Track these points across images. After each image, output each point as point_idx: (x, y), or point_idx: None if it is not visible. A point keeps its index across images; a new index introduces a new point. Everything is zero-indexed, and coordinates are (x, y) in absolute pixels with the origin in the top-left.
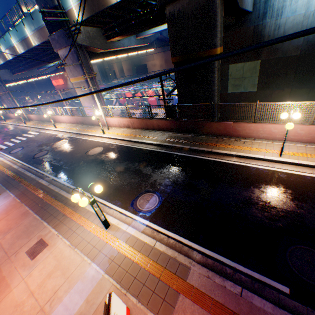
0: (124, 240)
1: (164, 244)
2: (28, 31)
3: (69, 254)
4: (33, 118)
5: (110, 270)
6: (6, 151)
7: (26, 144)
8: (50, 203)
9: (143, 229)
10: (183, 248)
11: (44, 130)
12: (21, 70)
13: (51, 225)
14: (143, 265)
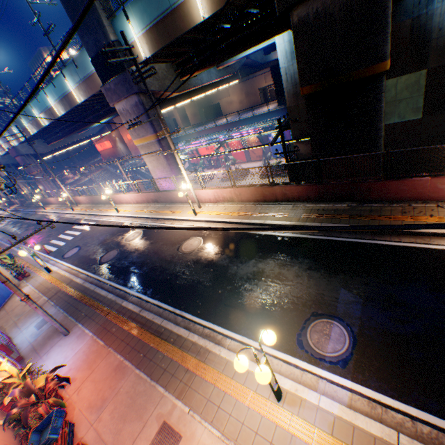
0: (325, 428)
1: (411, 436)
2: (71, 84)
3: None
4: (81, 201)
5: None
6: (57, 255)
7: (83, 242)
8: (155, 346)
9: (347, 398)
10: None
11: (101, 217)
12: (58, 138)
13: (171, 391)
14: None
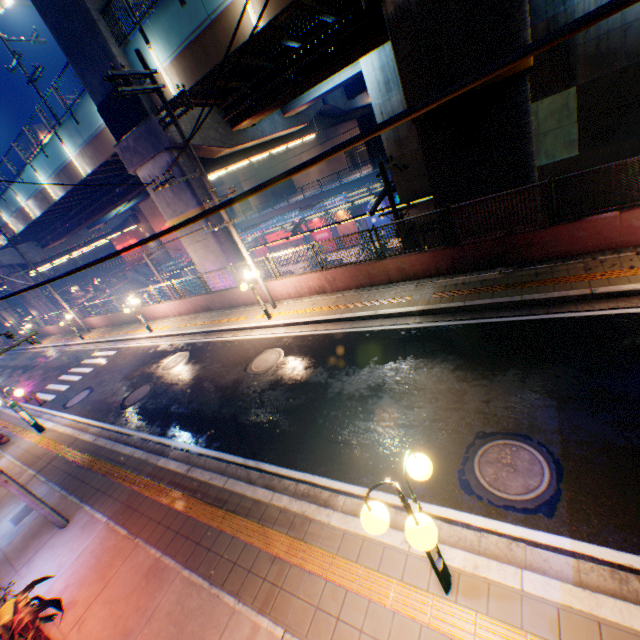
0: (545, 633)
1: None
2: (70, 149)
3: None
4: (95, 323)
5: None
6: (55, 405)
7: (97, 381)
8: (216, 525)
9: (571, 570)
10: None
11: (125, 343)
12: (59, 236)
13: (248, 602)
14: None
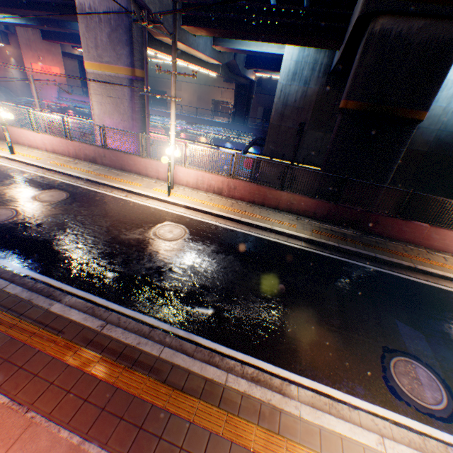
0: None
1: None
2: None
3: None
4: None
5: None
6: None
7: None
8: (162, 405)
9: None
10: None
11: None
12: None
13: None
14: None
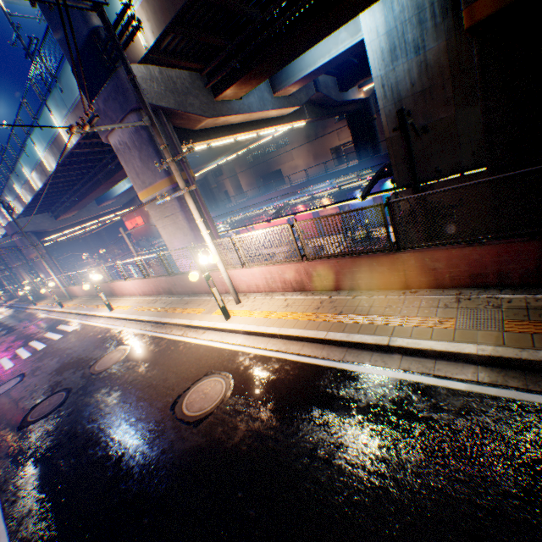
0: None
1: None
2: (58, 120)
3: None
4: (78, 292)
5: None
6: None
7: (35, 365)
8: None
9: None
10: None
11: (88, 318)
12: (67, 209)
13: None
14: None
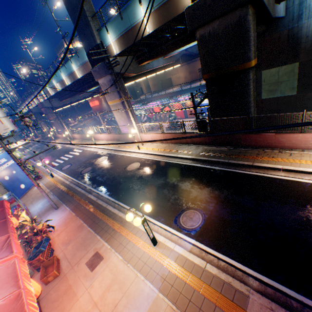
0: (173, 259)
1: (214, 266)
2: (75, 67)
3: (123, 269)
4: (76, 137)
5: (164, 289)
6: (58, 168)
7: (73, 161)
8: (100, 217)
9: (190, 248)
10: (236, 272)
11: (86, 148)
12: (67, 97)
13: (103, 238)
14: (196, 287)
